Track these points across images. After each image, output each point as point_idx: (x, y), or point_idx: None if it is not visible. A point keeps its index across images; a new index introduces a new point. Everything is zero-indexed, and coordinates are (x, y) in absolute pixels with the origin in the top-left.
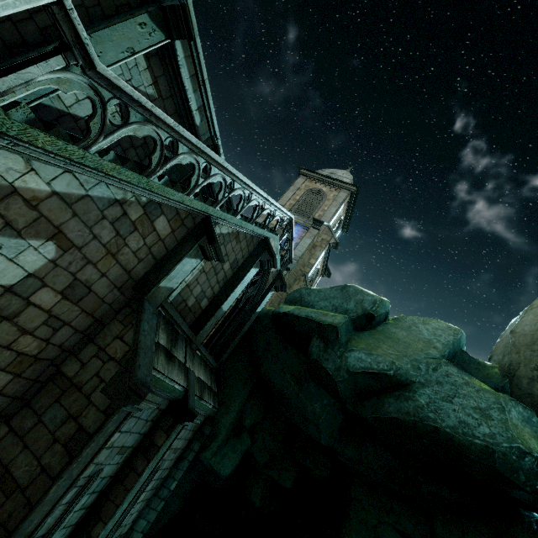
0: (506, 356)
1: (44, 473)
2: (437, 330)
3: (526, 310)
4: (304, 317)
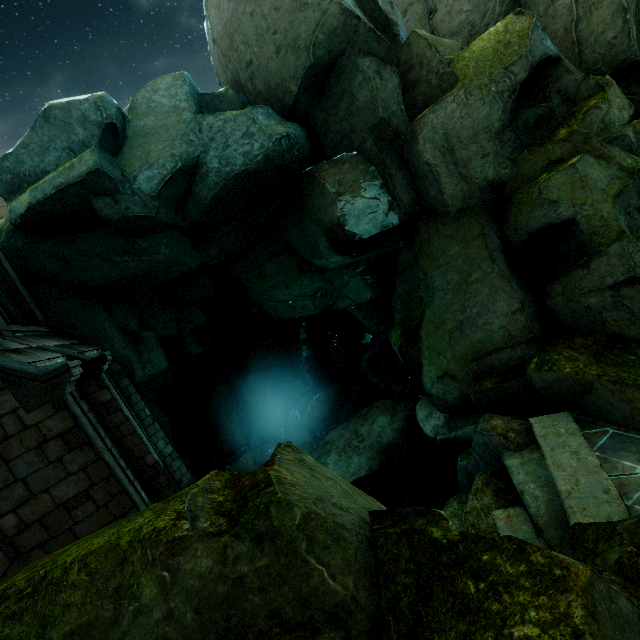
0: (227, 72)
1: (88, 468)
2: (170, 90)
3: (206, 5)
4: (56, 192)
